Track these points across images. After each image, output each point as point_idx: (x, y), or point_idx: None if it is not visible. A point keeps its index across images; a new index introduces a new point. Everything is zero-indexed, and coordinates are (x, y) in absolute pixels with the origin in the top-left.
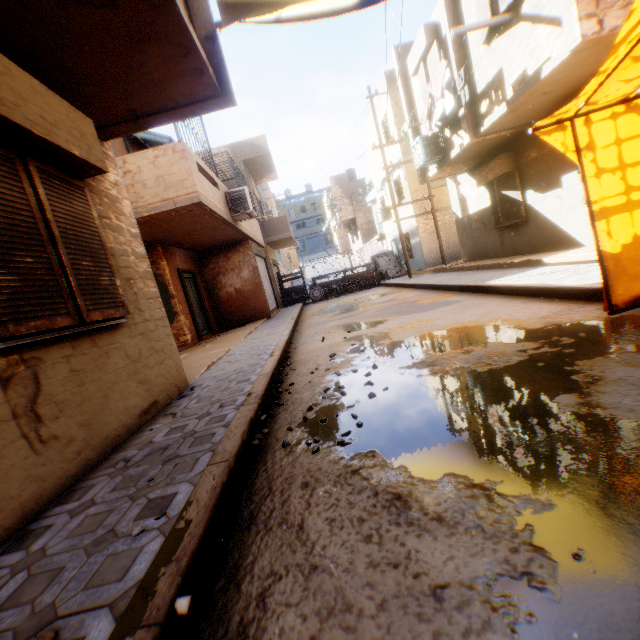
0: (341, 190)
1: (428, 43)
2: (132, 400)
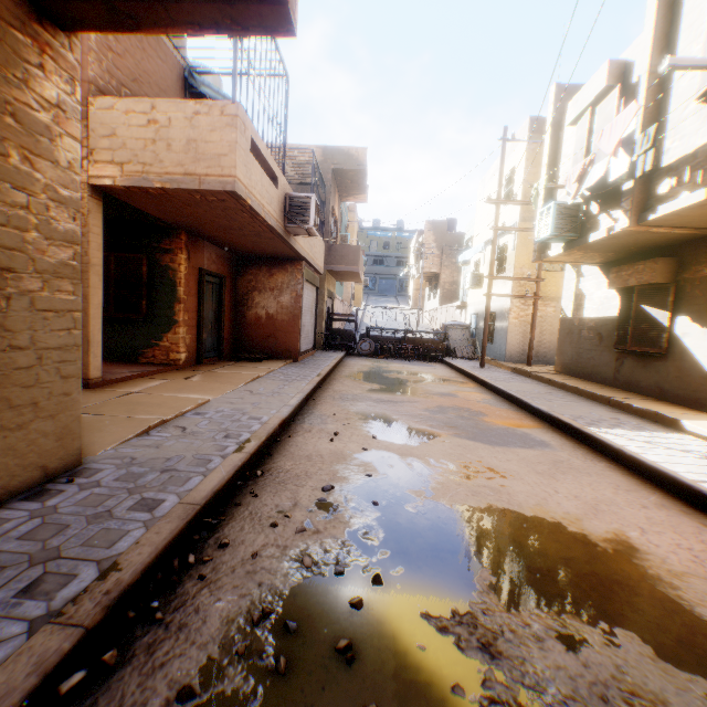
0: (434, 238)
1: (608, 85)
2: None
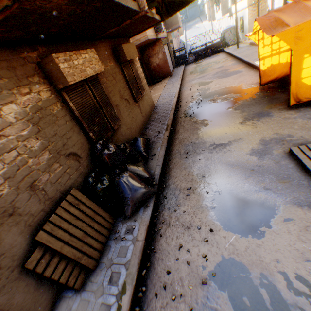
0: None
1: None
2: (148, 110)
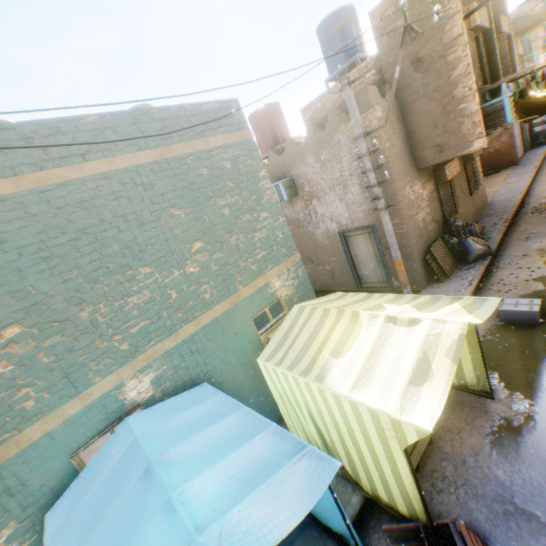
0: None
1: None
2: (479, 205)
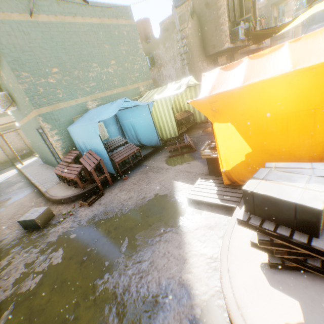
0: None
1: None
2: None
